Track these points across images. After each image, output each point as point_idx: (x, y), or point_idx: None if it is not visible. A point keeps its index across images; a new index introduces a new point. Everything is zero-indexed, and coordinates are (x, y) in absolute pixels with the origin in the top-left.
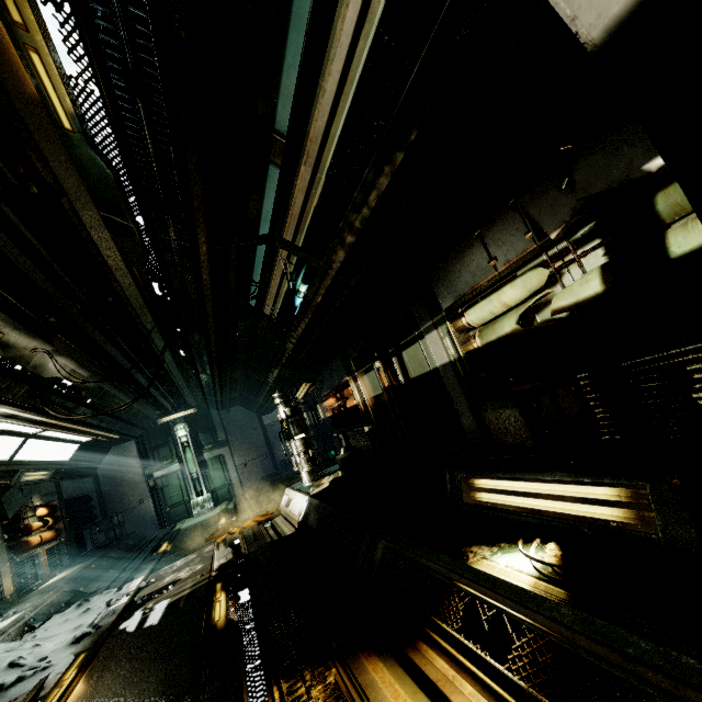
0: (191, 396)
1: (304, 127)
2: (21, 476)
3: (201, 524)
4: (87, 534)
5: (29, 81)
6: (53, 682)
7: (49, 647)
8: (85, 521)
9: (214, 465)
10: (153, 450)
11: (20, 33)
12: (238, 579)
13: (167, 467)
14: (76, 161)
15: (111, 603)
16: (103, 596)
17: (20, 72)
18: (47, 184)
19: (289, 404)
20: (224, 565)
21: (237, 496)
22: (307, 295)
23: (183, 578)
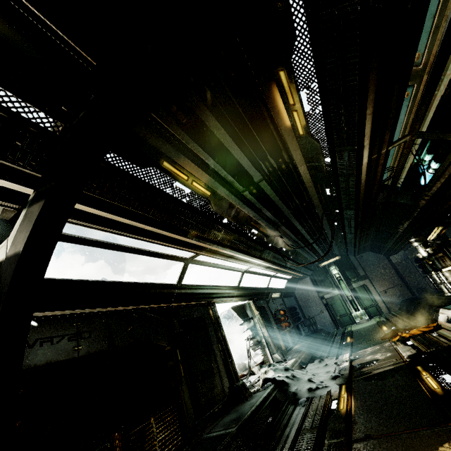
0: (336, 249)
1: (447, 55)
2: (271, 295)
3: (366, 329)
4: (300, 326)
5: (289, 124)
6: (335, 394)
7: (320, 377)
8: (297, 319)
9: (361, 291)
10: (320, 282)
11: (291, 108)
12: (432, 367)
13: (330, 292)
14: (301, 146)
15: (339, 364)
16: (329, 359)
17: (287, 122)
18: (286, 162)
19: (426, 245)
20: (412, 356)
21: (384, 313)
22: (444, 162)
23: (381, 359)
